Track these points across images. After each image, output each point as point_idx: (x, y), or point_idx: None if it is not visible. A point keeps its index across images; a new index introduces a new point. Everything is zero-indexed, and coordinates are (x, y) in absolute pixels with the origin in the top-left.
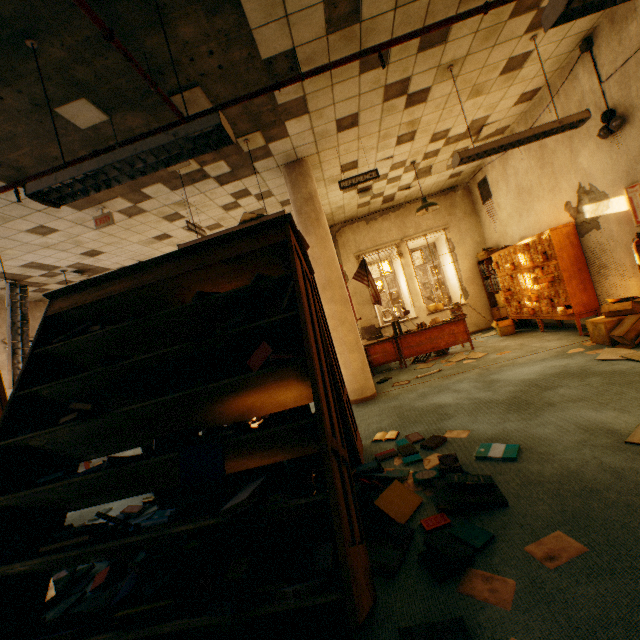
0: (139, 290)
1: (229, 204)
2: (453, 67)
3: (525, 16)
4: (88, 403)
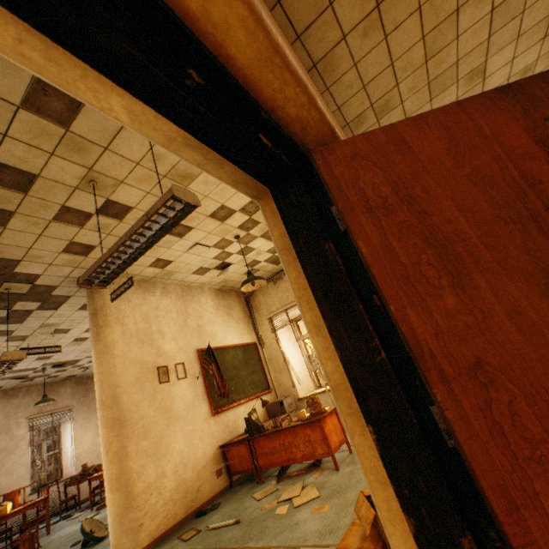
0: None
1: None
2: (94, 181)
3: (84, 115)
4: None
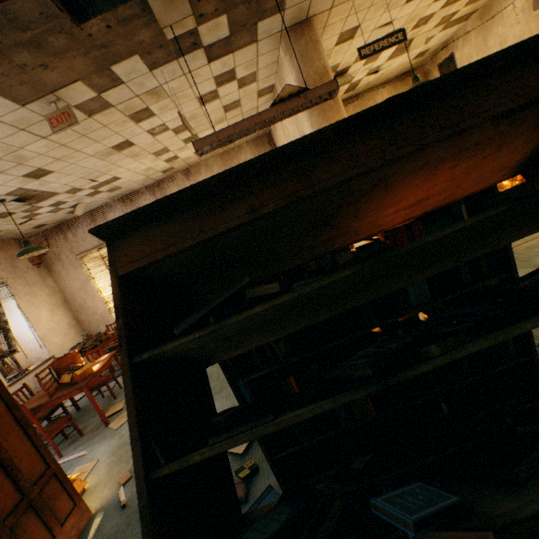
0: (313, 197)
1: (207, 94)
2: None
3: None
4: (475, 530)
